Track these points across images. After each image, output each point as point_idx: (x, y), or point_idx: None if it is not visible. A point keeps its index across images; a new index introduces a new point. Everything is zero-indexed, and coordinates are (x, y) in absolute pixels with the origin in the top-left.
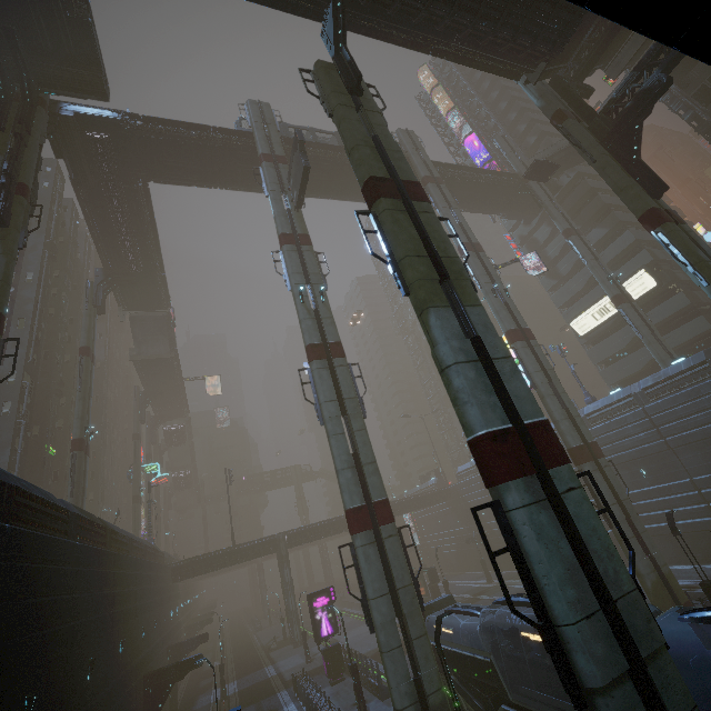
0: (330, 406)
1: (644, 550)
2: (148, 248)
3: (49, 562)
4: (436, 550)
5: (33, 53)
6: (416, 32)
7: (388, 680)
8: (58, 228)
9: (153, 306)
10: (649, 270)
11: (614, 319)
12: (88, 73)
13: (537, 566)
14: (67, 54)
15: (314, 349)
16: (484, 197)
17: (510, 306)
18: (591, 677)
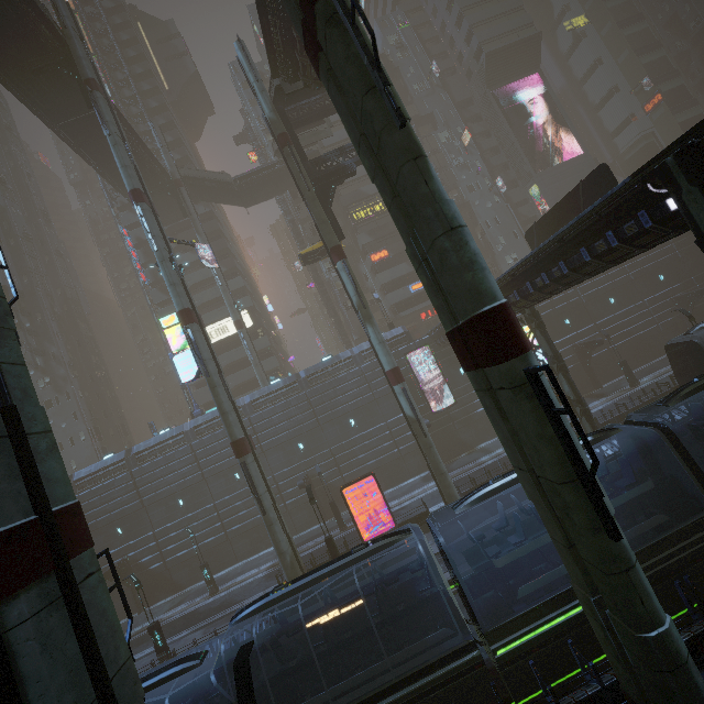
0: None
1: (283, 529)
2: None
3: None
4: None
5: None
6: None
7: None
8: None
9: None
10: (250, 312)
11: (215, 346)
12: None
13: (565, 424)
14: None
15: None
16: None
17: (185, 285)
18: (610, 506)
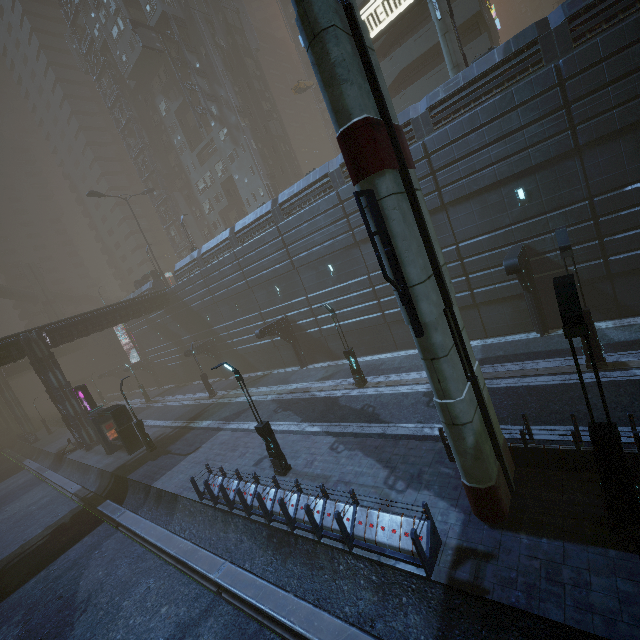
0: None
1: (464, 369)
2: None
3: None
4: (121, 384)
5: None
6: None
7: None
8: None
9: None
10: None
11: (383, 38)
12: None
13: None
14: None
15: None
16: None
17: None
18: None
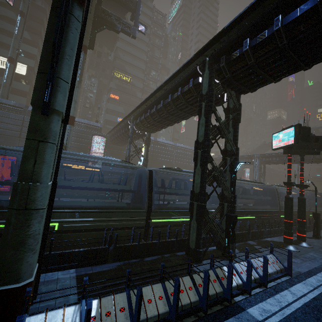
0: None
1: None
2: None
3: None
4: None
5: None
6: None
7: None
8: None
9: None
10: (28, 68)
11: None
12: None
13: (69, 49)
14: None
15: None
16: None
17: None
18: (61, 106)
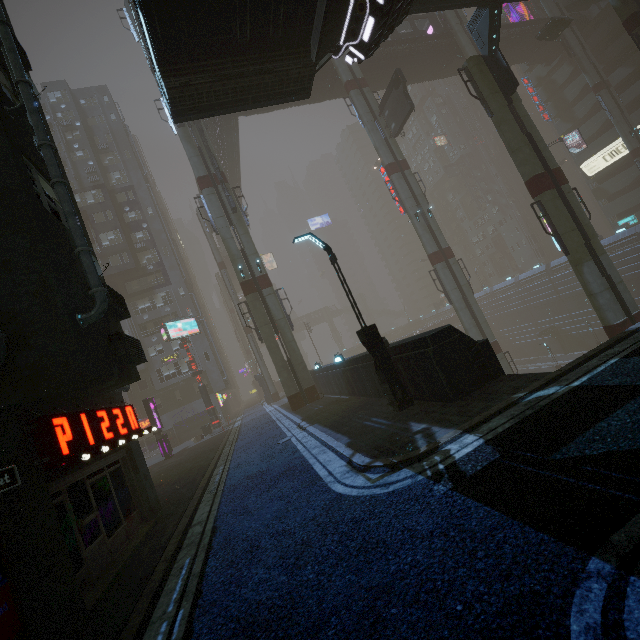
0: (454, 292)
1: None
2: (234, 170)
3: None
4: None
5: None
6: None
7: None
8: (136, 157)
9: None
10: None
11: (624, 159)
12: None
13: None
14: None
15: (436, 256)
16: (513, 51)
17: None
18: None
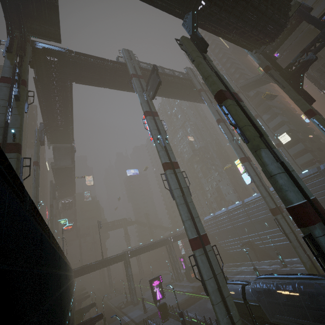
0: (177, 191)
1: (304, 251)
2: (67, 114)
3: (62, 271)
4: None
5: (26, 17)
6: (219, 28)
7: (217, 317)
8: None
9: (65, 141)
10: (287, 133)
11: None
12: (53, 29)
13: None
14: (43, 19)
15: (167, 164)
16: None
17: (240, 146)
18: None
